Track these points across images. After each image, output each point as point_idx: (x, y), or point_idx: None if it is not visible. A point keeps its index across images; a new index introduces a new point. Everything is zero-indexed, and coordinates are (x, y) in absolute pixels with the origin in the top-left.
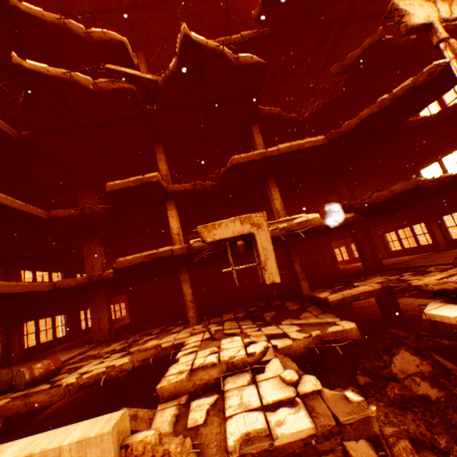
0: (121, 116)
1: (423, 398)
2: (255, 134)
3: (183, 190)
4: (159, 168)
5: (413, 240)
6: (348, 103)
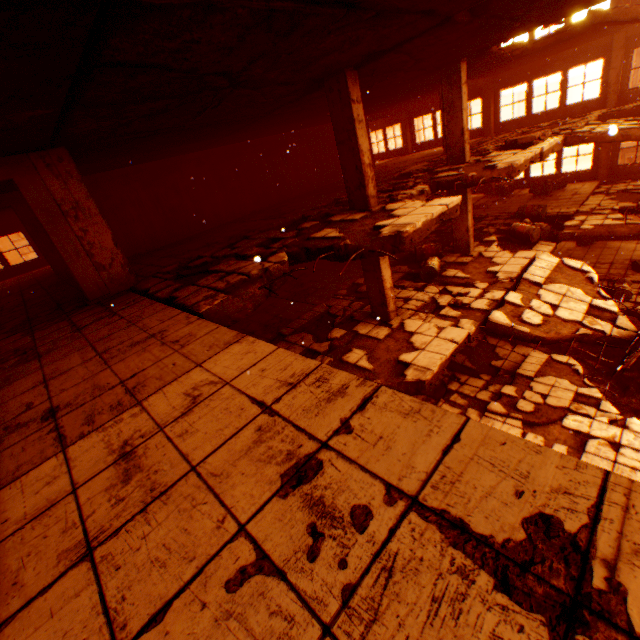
0: (437, 6)
1: None
2: (463, 85)
3: None
4: (359, 147)
5: None
6: (530, 54)
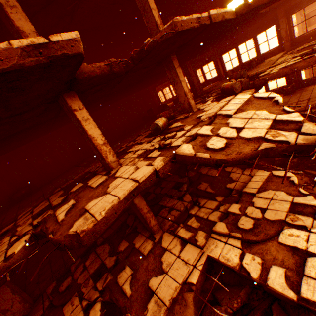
0: None
1: None
2: None
3: (101, 73)
4: (18, 28)
5: None
6: None
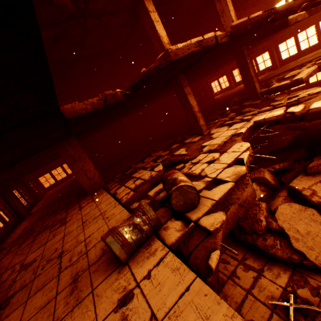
0: None
1: None
2: None
3: None
4: None
5: None
6: None
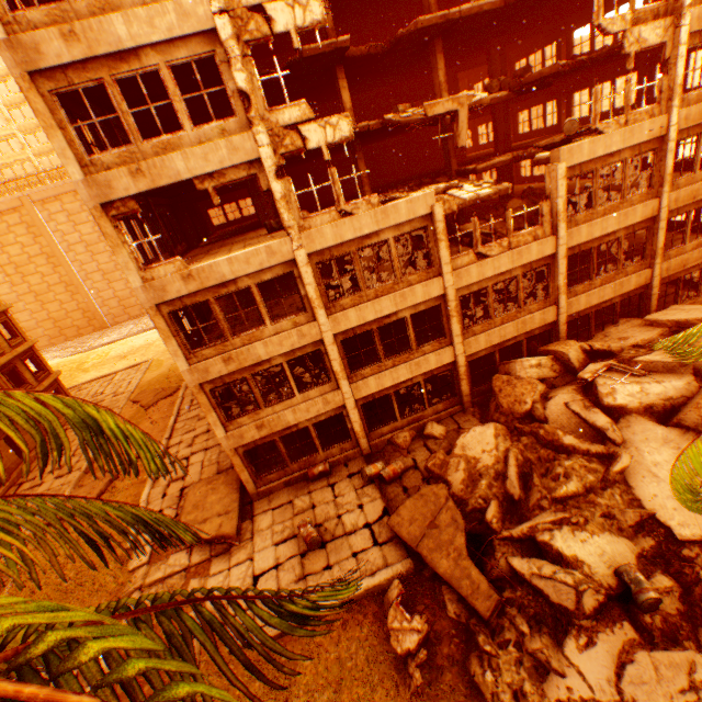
0: None
1: (518, 217)
2: None
3: (360, 56)
4: None
5: (541, 125)
6: None
